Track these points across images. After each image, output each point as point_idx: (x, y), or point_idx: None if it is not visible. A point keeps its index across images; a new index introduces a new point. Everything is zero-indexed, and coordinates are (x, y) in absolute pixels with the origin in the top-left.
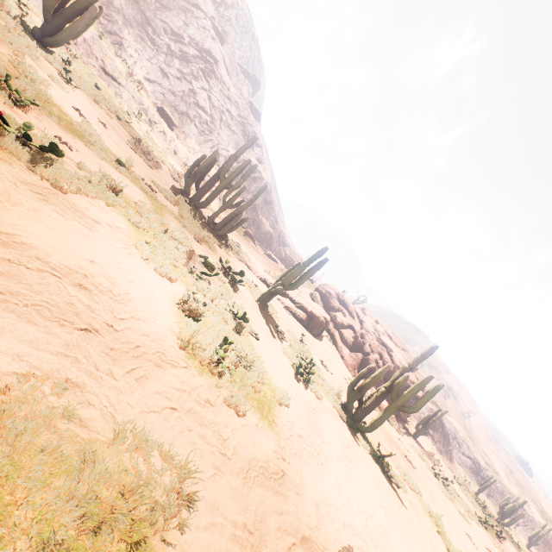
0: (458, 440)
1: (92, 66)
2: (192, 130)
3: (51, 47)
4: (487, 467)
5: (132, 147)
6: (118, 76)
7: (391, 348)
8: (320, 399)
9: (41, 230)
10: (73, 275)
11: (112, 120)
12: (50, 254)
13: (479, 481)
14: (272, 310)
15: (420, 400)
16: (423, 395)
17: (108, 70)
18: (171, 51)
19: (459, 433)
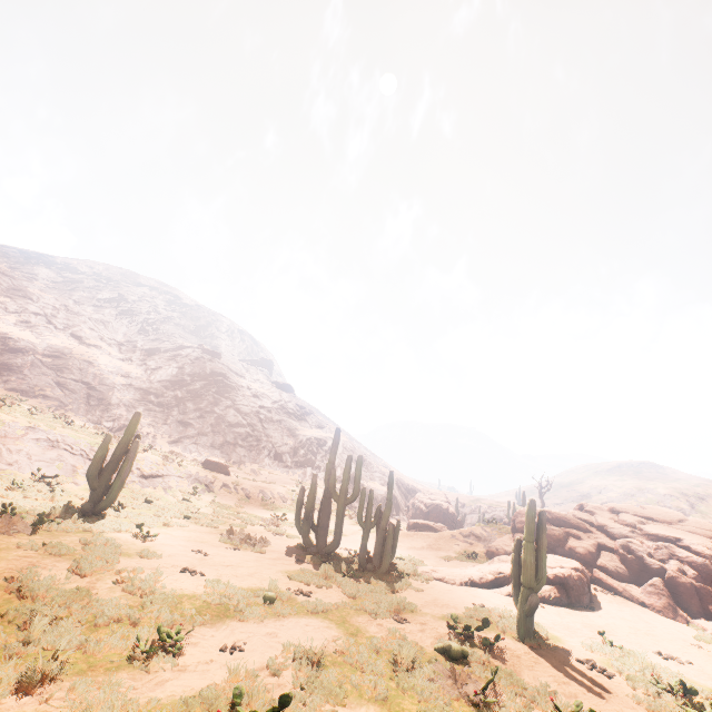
0: None
1: (132, 483)
2: (240, 453)
3: (105, 510)
4: None
5: (230, 546)
6: (157, 469)
7: (672, 535)
8: None
9: None
10: None
11: (188, 529)
12: None
13: None
14: (542, 634)
15: None
16: None
17: (146, 472)
18: (180, 399)
19: None
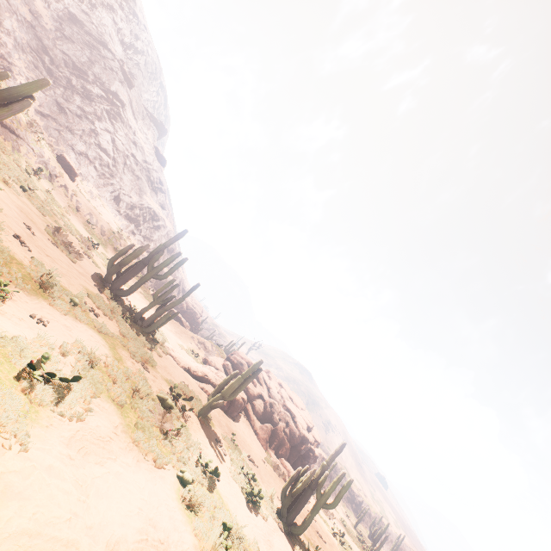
0: (337, 472)
1: None
2: (91, 172)
3: None
4: (359, 493)
5: (51, 239)
6: (17, 127)
7: (295, 413)
8: (266, 519)
9: (108, 508)
10: (144, 549)
11: (22, 199)
12: (126, 537)
13: (354, 509)
14: (208, 419)
15: (338, 496)
16: (340, 491)
17: (5, 121)
18: (71, 85)
19: (338, 465)
